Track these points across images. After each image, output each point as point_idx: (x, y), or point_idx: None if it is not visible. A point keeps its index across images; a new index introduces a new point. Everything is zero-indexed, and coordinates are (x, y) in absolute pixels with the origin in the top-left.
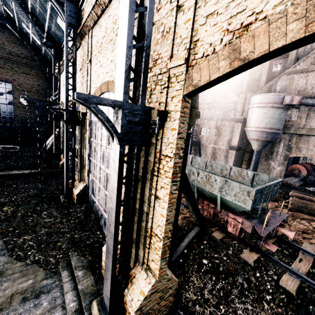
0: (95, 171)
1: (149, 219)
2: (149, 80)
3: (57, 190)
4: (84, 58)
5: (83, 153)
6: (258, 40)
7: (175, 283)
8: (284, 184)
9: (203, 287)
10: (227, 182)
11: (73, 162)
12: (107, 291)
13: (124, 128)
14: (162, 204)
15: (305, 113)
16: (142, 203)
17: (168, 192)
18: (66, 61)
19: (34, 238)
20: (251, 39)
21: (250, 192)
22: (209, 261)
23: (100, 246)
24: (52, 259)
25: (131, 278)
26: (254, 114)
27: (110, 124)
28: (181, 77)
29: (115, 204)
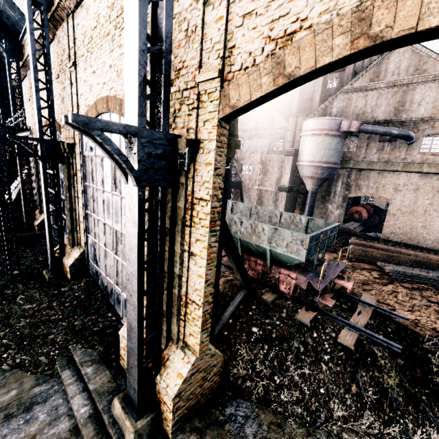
0: (97, 230)
1: (183, 283)
2: (172, 97)
3: (37, 263)
4: (64, 59)
5: (74, 205)
6: (304, 54)
7: (221, 359)
8: (343, 231)
9: (253, 359)
10: (277, 230)
11: (59, 219)
12: (133, 382)
13: (143, 164)
14: (199, 261)
15: (365, 143)
16: (172, 264)
17: (206, 246)
18: (33, 62)
19: (10, 334)
20: (296, 52)
21: (304, 240)
22: (260, 328)
23: (114, 331)
24: (44, 358)
25: (164, 362)
26: (307, 144)
27: (123, 158)
28: (215, 95)
29: (137, 266)
